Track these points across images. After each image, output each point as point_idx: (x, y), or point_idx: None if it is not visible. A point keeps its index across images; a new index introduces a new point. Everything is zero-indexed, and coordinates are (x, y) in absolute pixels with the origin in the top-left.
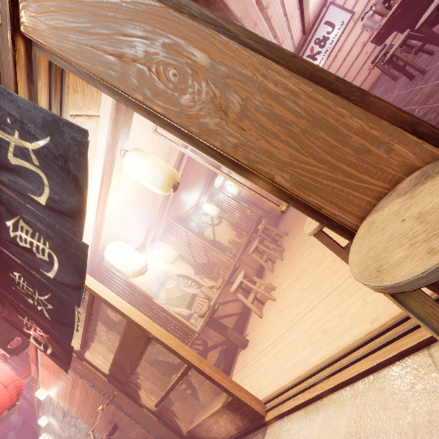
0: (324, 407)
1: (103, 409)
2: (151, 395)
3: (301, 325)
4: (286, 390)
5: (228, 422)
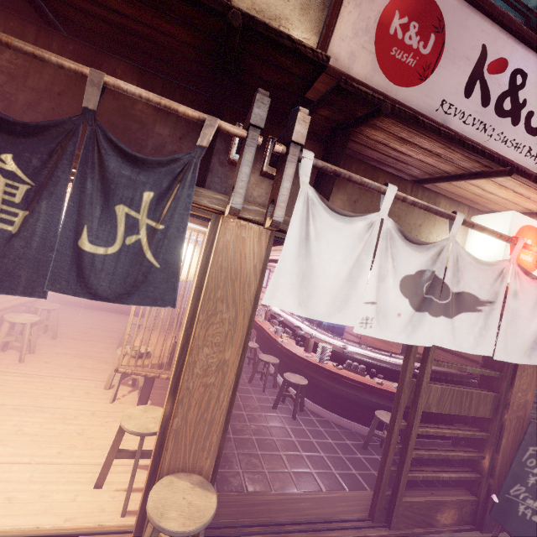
0: None
1: None
2: None
3: None
4: None
5: None
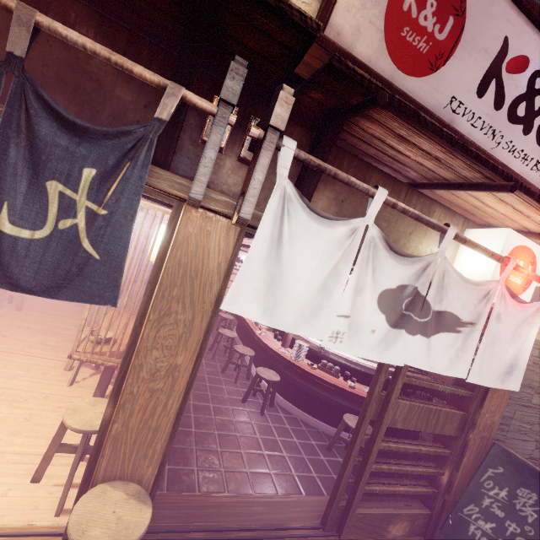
0: None
1: None
2: None
3: None
4: None
5: None
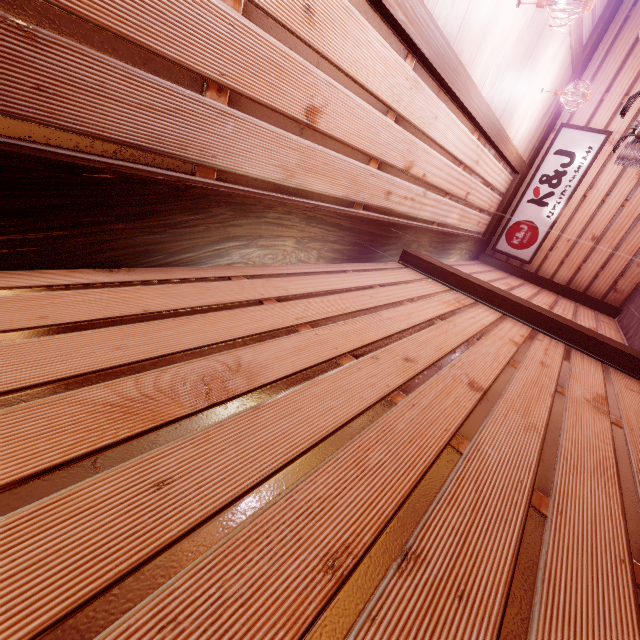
0: None
1: None
2: None
3: None
4: None
5: None
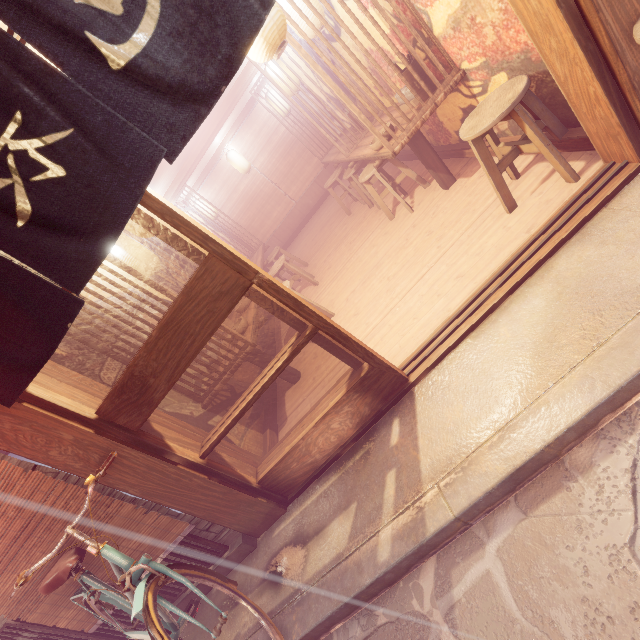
0: (503, 312)
1: (96, 481)
2: (188, 445)
3: (411, 298)
4: (434, 338)
5: (347, 418)
